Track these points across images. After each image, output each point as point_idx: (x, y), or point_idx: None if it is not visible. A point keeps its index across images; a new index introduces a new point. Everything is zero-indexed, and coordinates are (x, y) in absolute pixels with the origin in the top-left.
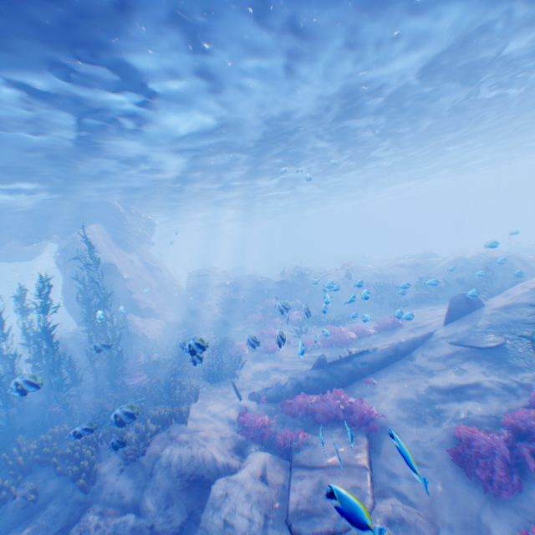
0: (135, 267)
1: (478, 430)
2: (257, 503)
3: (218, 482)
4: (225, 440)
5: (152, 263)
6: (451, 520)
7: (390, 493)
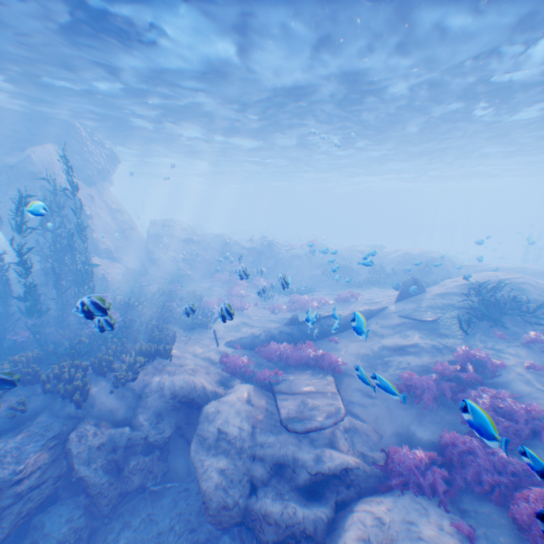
0: (95, 203)
1: (414, 374)
2: (246, 418)
3: (211, 403)
4: (210, 374)
5: (112, 203)
6: (389, 428)
7: (347, 414)
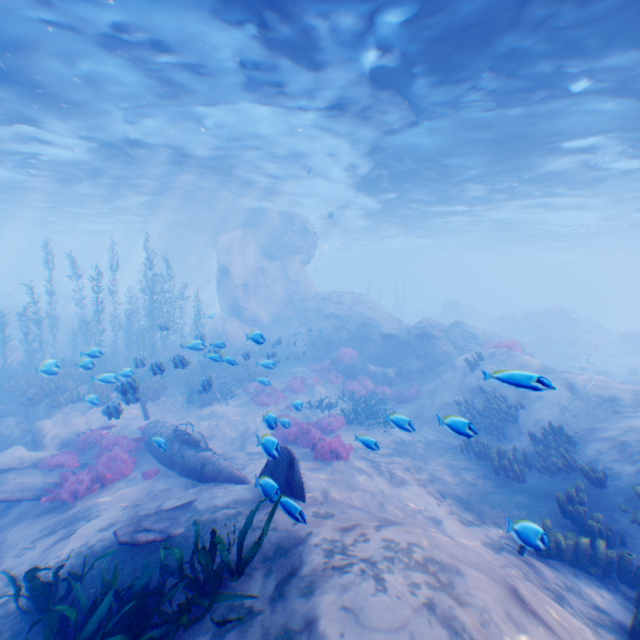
0: (265, 275)
1: None
2: None
3: (17, 445)
4: (72, 431)
5: (293, 275)
6: None
7: None
